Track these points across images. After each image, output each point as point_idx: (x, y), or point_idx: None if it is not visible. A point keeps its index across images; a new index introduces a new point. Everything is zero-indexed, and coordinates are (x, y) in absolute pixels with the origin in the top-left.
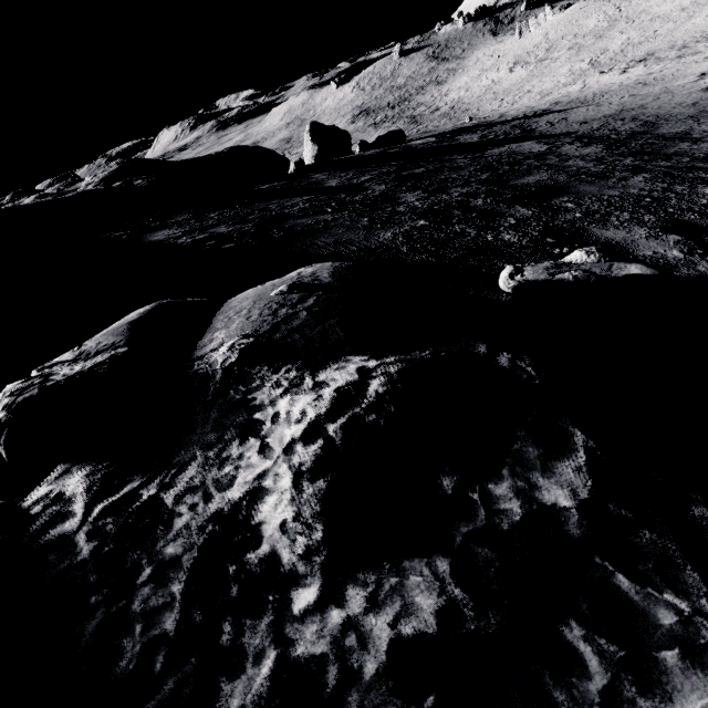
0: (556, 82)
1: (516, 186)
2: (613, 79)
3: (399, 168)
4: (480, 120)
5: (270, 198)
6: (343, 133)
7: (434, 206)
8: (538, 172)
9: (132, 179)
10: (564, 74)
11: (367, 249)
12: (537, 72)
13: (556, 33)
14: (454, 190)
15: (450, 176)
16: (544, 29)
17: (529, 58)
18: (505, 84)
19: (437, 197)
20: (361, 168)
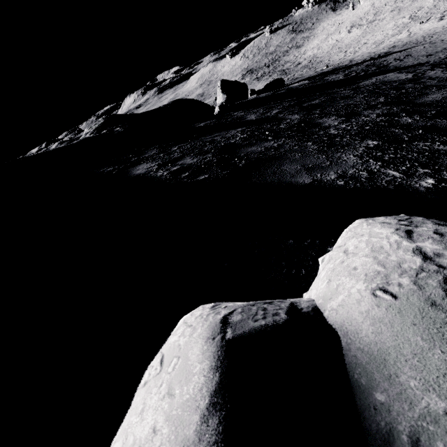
0: (386, 34)
1: (427, 103)
2: (433, 25)
3: (297, 102)
4: (334, 65)
5: (211, 132)
6: (242, 84)
7: (364, 127)
8: (431, 91)
9: (113, 128)
10: (391, 28)
11: (348, 175)
12: (369, 30)
13: (380, 2)
14: (367, 112)
15: (348, 103)
16: (371, 1)
17: (361, 21)
18: (346, 41)
19: (357, 119)
20: (266, 105)
